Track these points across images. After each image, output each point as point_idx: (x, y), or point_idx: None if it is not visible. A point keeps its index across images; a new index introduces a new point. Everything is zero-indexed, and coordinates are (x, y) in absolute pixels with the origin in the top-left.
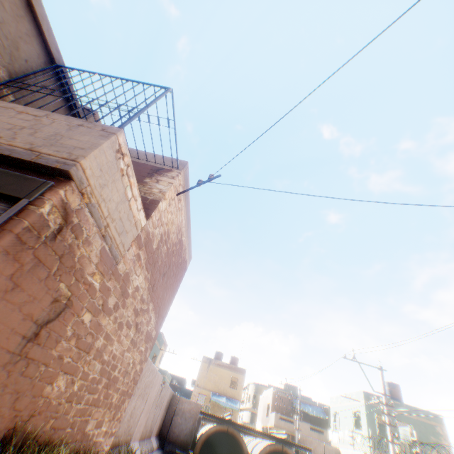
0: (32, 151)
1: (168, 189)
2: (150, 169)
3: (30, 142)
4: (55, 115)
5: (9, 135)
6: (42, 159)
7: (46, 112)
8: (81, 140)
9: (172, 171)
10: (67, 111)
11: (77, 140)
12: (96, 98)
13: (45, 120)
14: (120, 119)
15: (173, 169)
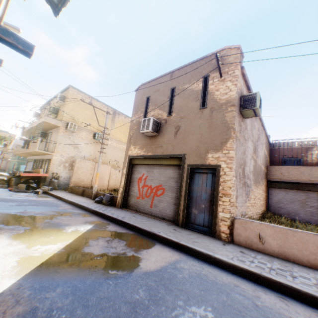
0: (309, 180)
1: (317, 156)
2: (303, 149)
3: (305, 178)
4: (300, 167)
5: (299, 177)
6: (314, 182)
7: (296, 166)
8: (316, 174)
9: (313, 147)
10: (268, 145)
11: (315, 174)
12: (300, 154)
13: (300, 169)
14: (316, 161)
15: (313, 146)
